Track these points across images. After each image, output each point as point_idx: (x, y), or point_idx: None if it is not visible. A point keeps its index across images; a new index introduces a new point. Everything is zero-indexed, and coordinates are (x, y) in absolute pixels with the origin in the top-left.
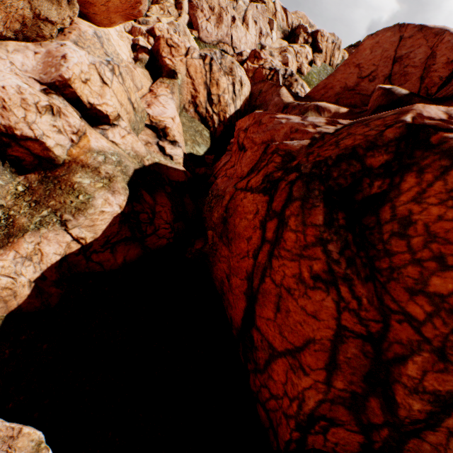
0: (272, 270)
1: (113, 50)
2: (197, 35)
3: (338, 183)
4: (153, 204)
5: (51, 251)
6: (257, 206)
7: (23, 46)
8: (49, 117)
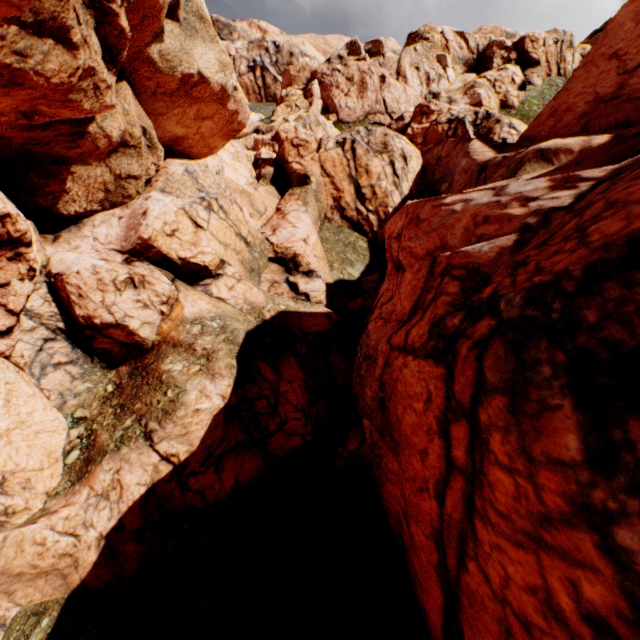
0: (479, 547)
1: (212, 181)
2: (336, 118)
3: (606, 339)
4: (276, 381)
5: (133, 481)
6: (426, 385)
7: (110, 214)
8: (131, 291)
